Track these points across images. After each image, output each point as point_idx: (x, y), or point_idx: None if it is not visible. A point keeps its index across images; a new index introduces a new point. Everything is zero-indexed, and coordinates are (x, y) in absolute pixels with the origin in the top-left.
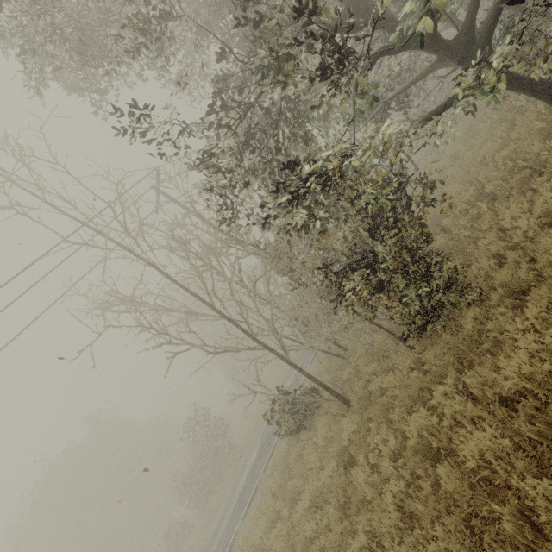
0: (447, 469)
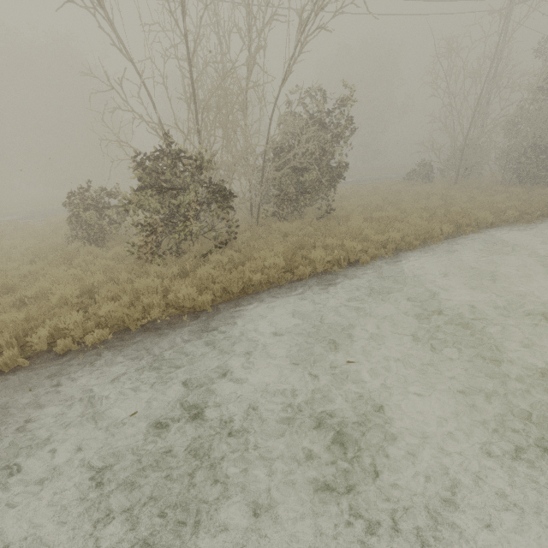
0: (503, 191)
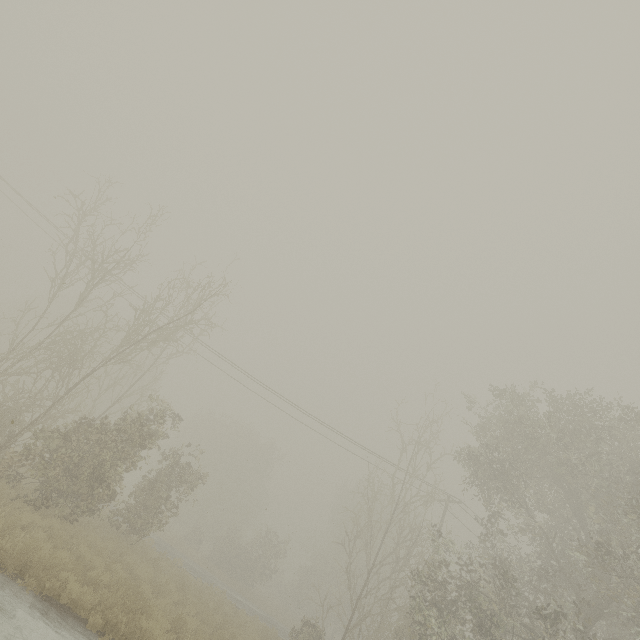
0: None
